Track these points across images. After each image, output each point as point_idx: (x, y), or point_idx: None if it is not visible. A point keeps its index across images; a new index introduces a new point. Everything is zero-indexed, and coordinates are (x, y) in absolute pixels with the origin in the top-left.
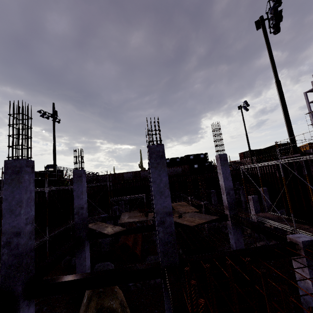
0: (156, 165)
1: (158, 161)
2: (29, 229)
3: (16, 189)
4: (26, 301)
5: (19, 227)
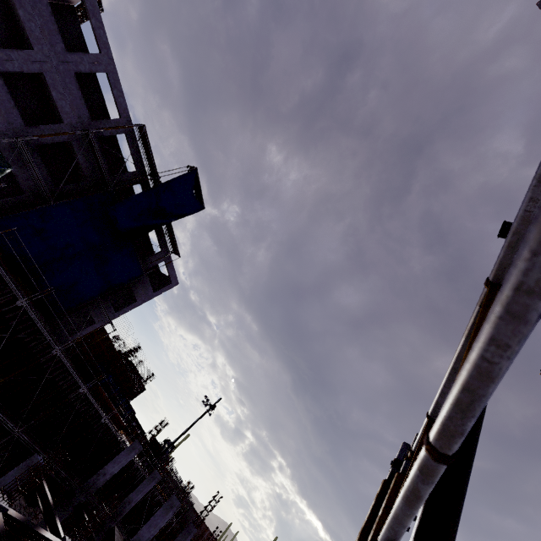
0: (165, 508)
1: (168, 507)
2: (108, 477)
3: (126, 455)
4: (72, 508)
5: (108, 472)
